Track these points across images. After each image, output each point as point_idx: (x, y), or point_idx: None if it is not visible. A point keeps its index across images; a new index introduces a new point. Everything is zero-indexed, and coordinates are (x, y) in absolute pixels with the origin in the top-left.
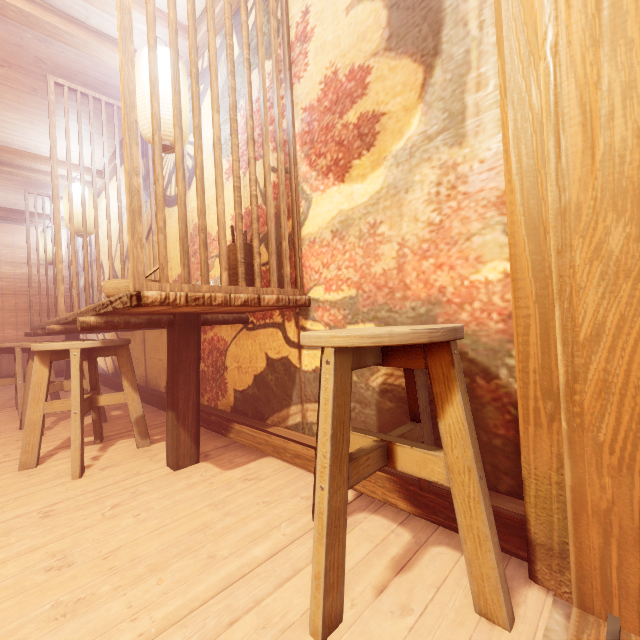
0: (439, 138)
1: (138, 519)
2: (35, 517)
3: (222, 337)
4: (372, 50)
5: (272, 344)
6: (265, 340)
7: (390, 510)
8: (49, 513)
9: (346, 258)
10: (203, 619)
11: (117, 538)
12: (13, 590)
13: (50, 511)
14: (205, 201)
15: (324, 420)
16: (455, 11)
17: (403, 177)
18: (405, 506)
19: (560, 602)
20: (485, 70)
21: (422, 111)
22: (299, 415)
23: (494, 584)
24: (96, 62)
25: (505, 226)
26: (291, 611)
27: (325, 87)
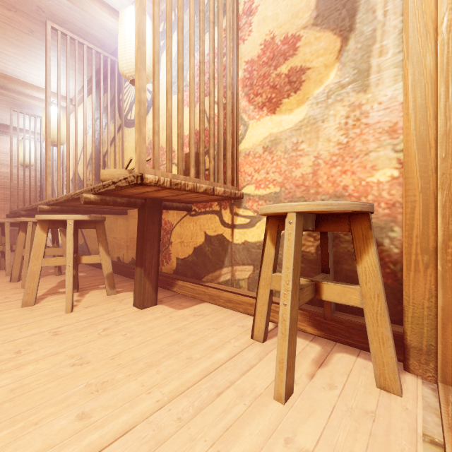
0: (349, 86)
1: (126, 337)
2: (47, 335)
3: (169, 221)
4: (303, 24)
5: (210, 225)
6: (204, 223)
7: (301, 333)
8: (57, 333)
9: (273, 166)
10: (198, 392)
11: (116, 347)
12: (51, 377)
13: (57, 331)
14: (160, 124)
15: (287, 260)
16: (367, 2)
17: (321, 112)
18: (312, 330)
19: (425, 382)
20: (386, 43)
21: (338, 68)
22: (229, 274)
23: (392, 368)
24: (83, 15)
25: (394, 146)
26: (257, 387)
27: (264, 48)
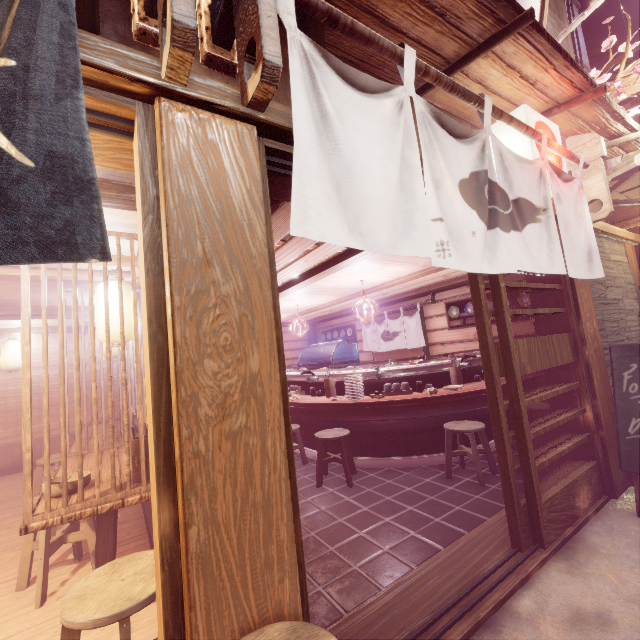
0: None
1: None
2: None
3: None
4: None
5: None
6: None
7: None
8: None
9: None
10: None
11: None
12: None
13: None
14: None
15: None
16: None
17: None
18: None
19: None
20: None
21: None
22: None
23: None
24: None
25: None
26: None
27: None
